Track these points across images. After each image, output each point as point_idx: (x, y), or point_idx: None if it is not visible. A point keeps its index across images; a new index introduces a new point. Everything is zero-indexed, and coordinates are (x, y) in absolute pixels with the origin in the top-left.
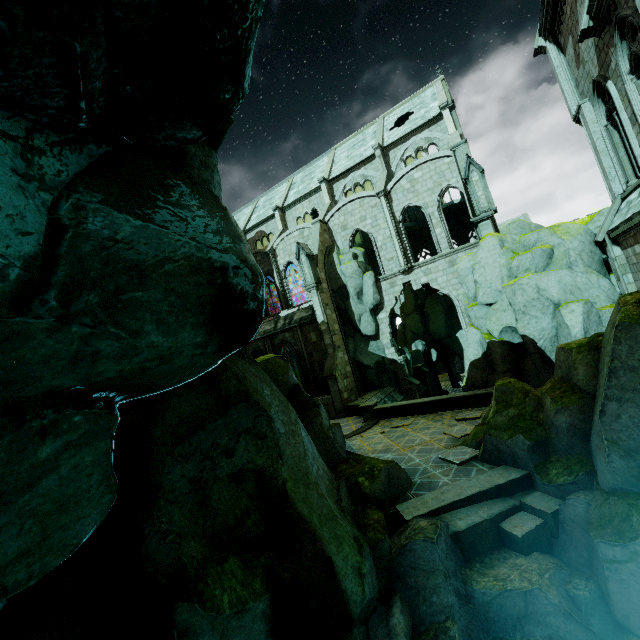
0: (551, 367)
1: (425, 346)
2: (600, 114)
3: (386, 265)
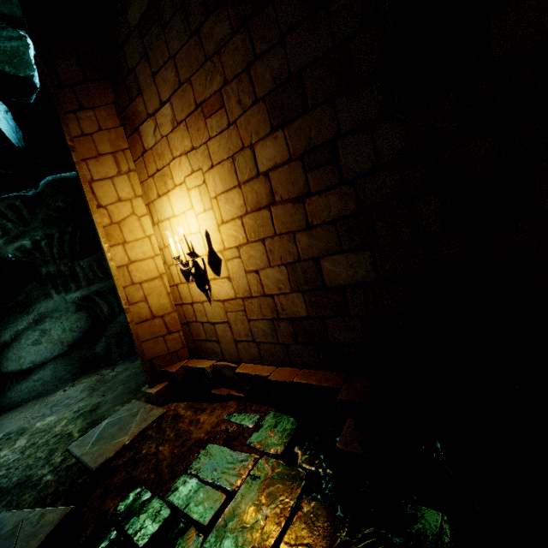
0: None
1: None
2: None
3: None
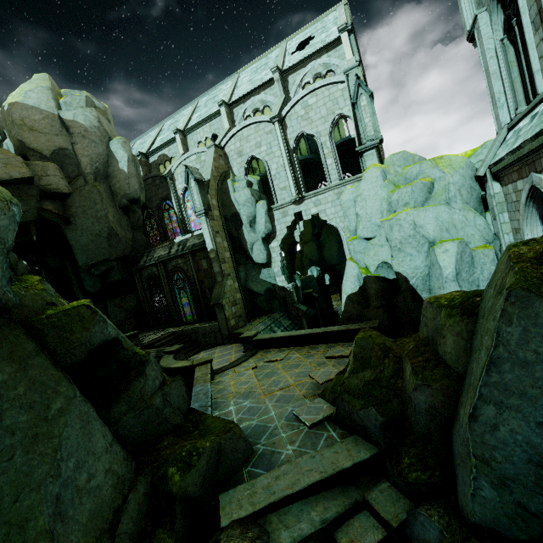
0: (421, 305)
1: (320, 271)
2: (497, 25)
3: (279, 194)
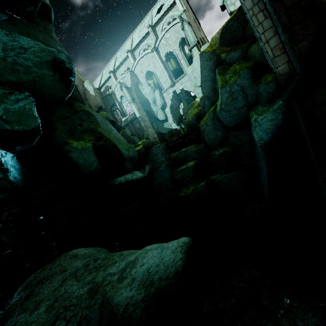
0: None
1: None
2: None
3: (164, 85)
